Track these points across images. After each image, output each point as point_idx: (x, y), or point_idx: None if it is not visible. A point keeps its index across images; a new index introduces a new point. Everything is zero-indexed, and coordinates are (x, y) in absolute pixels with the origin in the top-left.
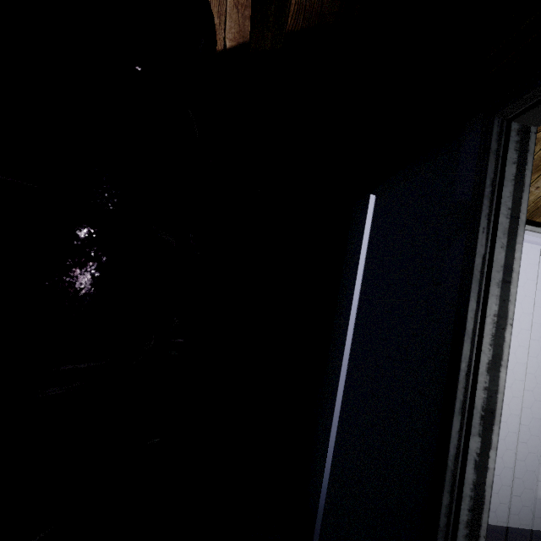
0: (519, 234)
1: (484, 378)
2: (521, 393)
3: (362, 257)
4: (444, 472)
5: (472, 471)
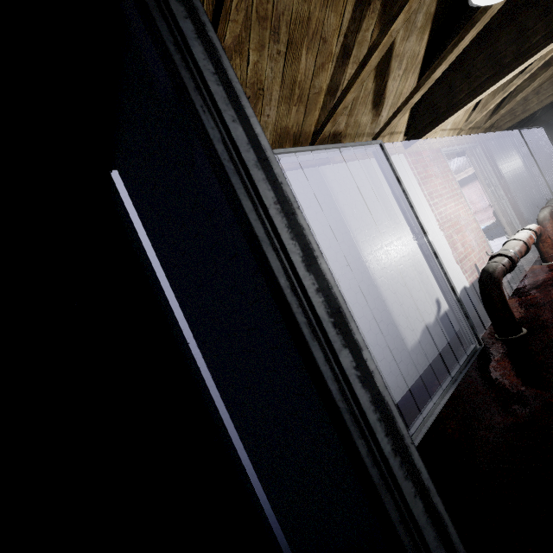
0: (246, 106)
1: (310, 280)
2: (358, 287)
3: (149, 248)
4: (342, 419)
5: (362, 391)
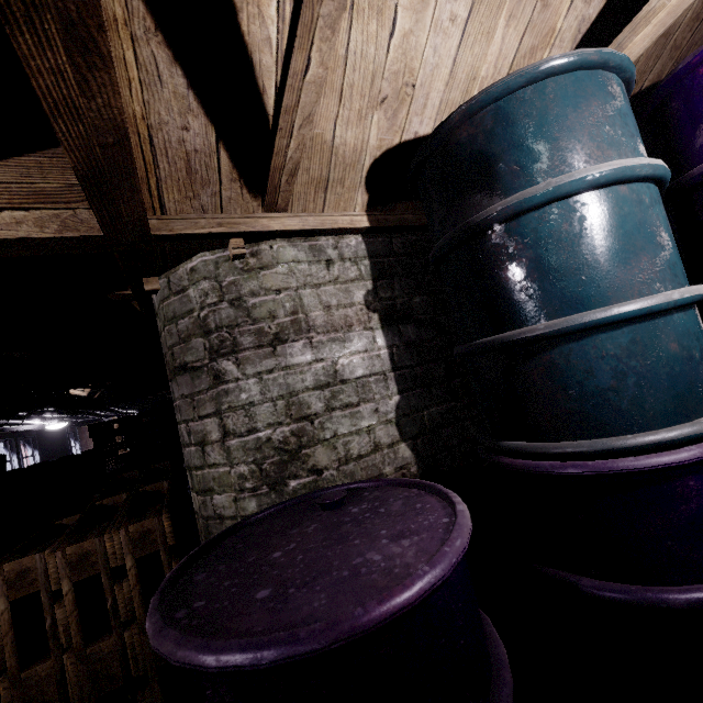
0: None
1: None
2: None
3: None
4: None
5: None
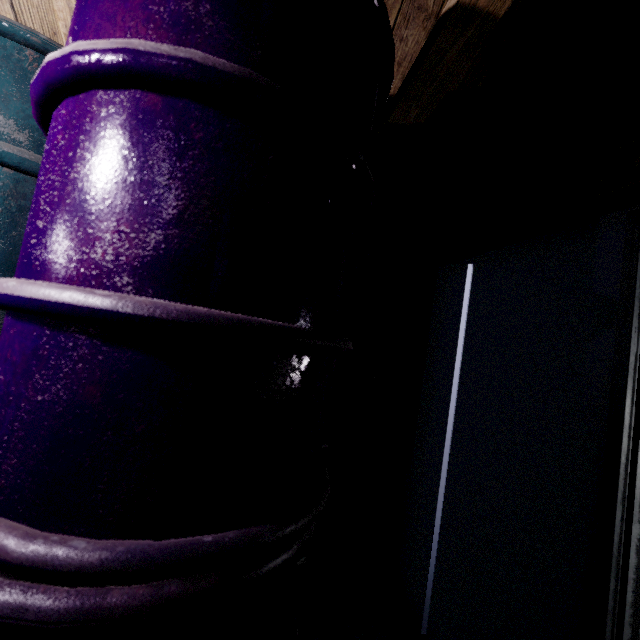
0: None
1: None
2: None
3: (459, 330)
4: (610, 559)
5: (634, 555)
